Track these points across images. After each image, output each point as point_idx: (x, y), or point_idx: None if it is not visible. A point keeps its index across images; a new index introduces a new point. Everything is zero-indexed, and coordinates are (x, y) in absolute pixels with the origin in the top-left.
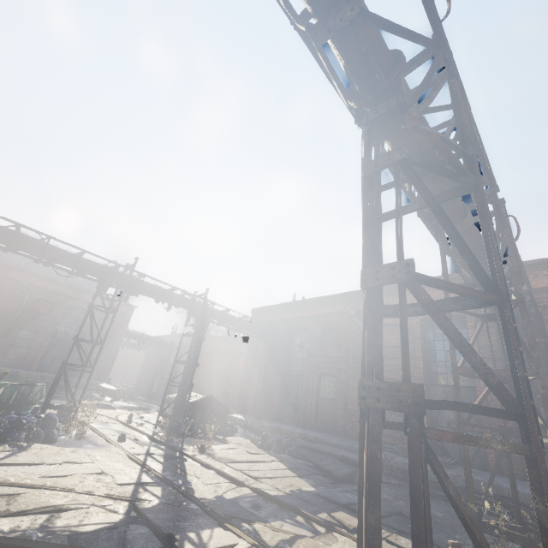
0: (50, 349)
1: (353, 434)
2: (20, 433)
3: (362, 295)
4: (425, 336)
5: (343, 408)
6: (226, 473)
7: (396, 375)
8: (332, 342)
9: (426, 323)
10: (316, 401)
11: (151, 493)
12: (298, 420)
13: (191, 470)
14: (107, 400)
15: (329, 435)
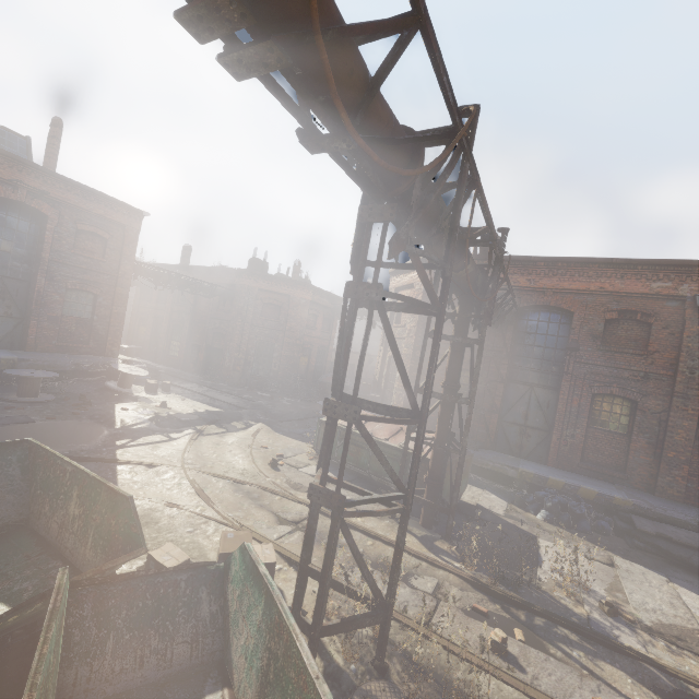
0: None
1: (671, 493)
2: None
3: None
4: None
5: (648, 451)
6: None
7: None
8: (627, 343)
9: None
10: (585, 432)
11: None
12: (530, 450)
13: None
14: (139, 394)
15: (624, 489)
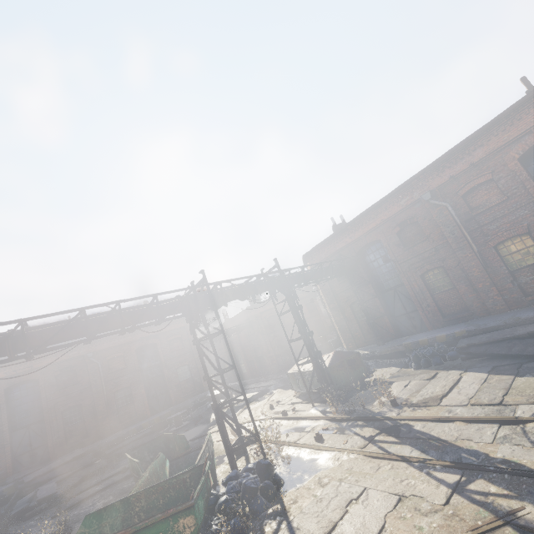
0: (148, 393)
1: (498, 308)
2: (258, 499)
3: (427, 174)
4: (531, 173)
5: (470, 290)
6: (479, 418)
7: (520, 229)
8: (416, 238)
9: (524, 159)
10: (432, 300)
11: (498, 496)
12: (419, 326)
13: (441, 434)
14: None
15: (471, 322)
